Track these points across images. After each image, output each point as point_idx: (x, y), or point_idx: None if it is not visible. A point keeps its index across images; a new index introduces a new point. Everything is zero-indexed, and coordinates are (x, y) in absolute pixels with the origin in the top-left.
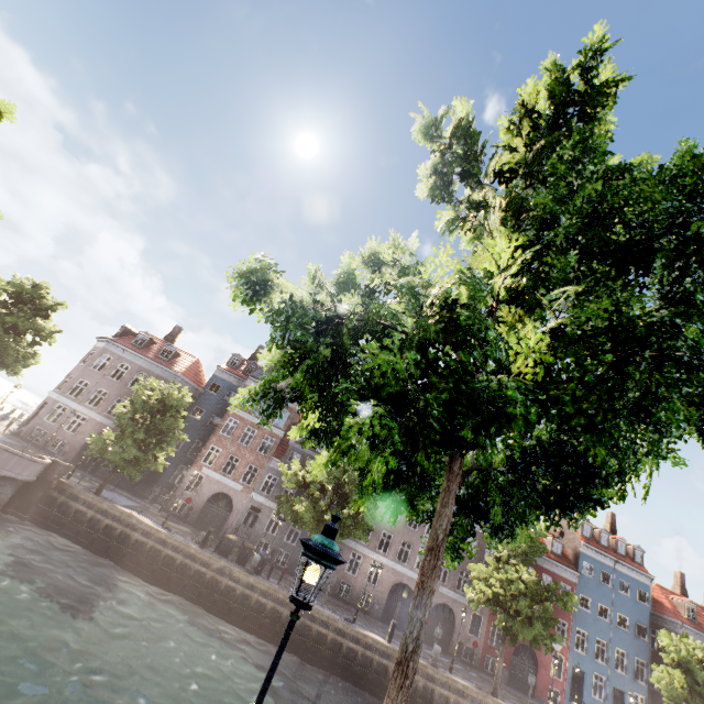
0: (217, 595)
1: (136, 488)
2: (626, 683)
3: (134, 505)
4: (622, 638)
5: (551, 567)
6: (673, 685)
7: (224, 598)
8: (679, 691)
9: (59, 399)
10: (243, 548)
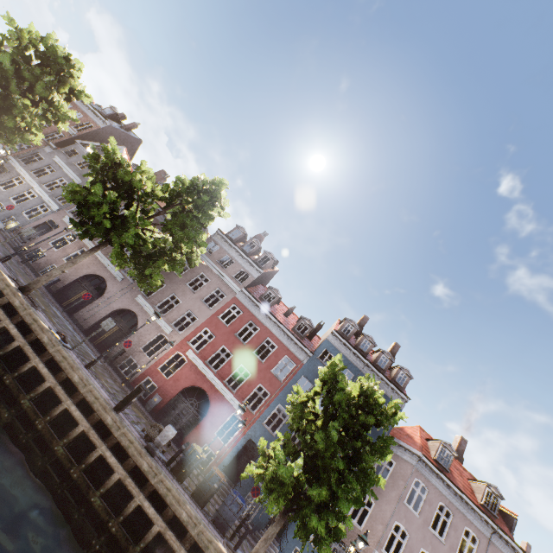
0: None
1: None
2: None
3: None
4: None
5: (282, 336)
6: (299, 402)
7: None
8: (300, 406)
9: None
10: None
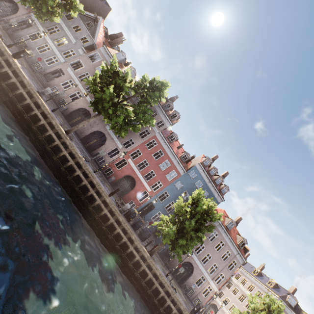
0: None
1: None
2: None
3: None
4: None
5: (174, 160)
6: (181, 205)
7: None
8: (181, 208)
9: None
10: None
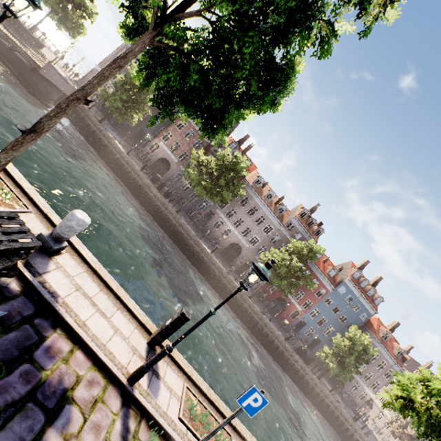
0: (141, 193)
1: (127, 139)
2: (324, 339)
3: (121, 142)
4: (337, 324)
5: (322, 278)
6: (340, 343)
7: (144, 196)
8: (341, 346)
9: (98, 70)
10: (162, 183)
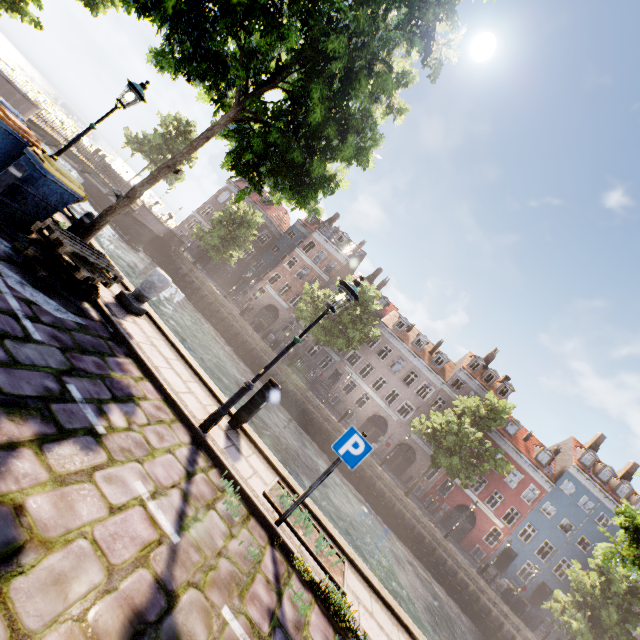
0: (240, 343)
1: (226, 287)
2: (558, 586)
3: (217, 288)
4: (574, 554)
5: (527, 467)
6: (583, 580)
7: (244, 347)
8: (585, 585)
9: (195, 215)
10: (268, 331)
